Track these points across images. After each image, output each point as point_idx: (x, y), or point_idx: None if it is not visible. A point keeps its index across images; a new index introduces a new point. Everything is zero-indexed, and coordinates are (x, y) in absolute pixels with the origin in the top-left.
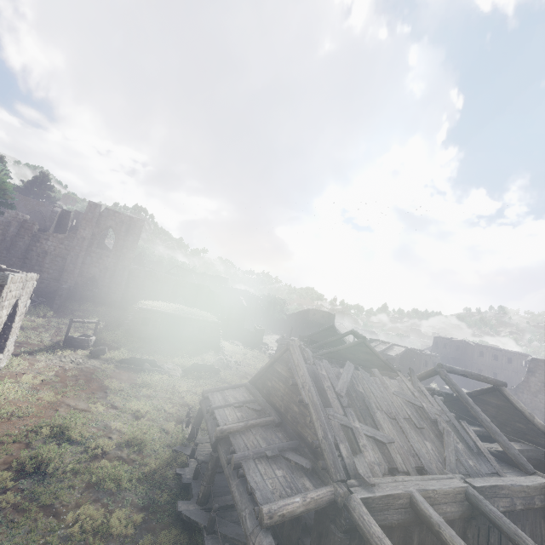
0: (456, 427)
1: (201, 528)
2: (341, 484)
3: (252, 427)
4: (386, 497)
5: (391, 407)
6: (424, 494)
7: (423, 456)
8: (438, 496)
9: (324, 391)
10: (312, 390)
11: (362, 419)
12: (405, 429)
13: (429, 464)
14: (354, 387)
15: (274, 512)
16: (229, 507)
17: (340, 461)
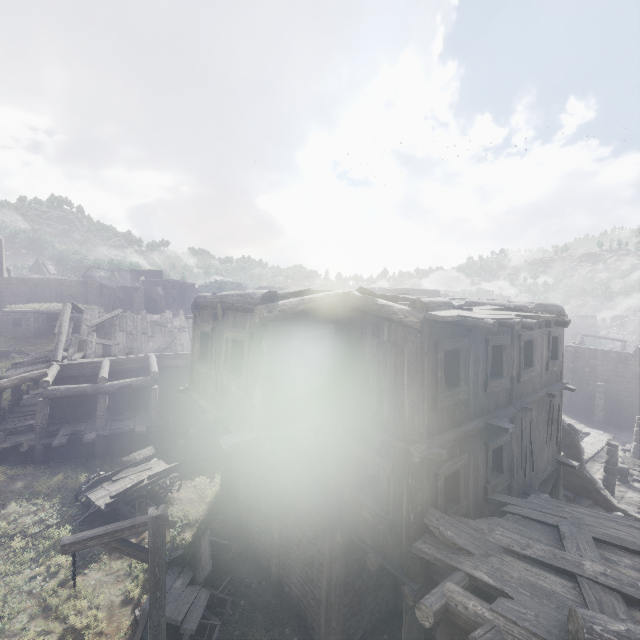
0: (189, 334)
1: (6, 413)
2: (54, 362)
3: (41, 358)
4: (81, 364)
5: (137, 329)
6: (114, 361)
7: (139, 349)
8: (126, 361)
9: (79, 327)
10: (64, 326)
11: (103, 337)
12: (137, 338)
13: (141, 351)
14: (112, 322)
15: (3, 377)
16: (35, 405)
17: (66, 355)
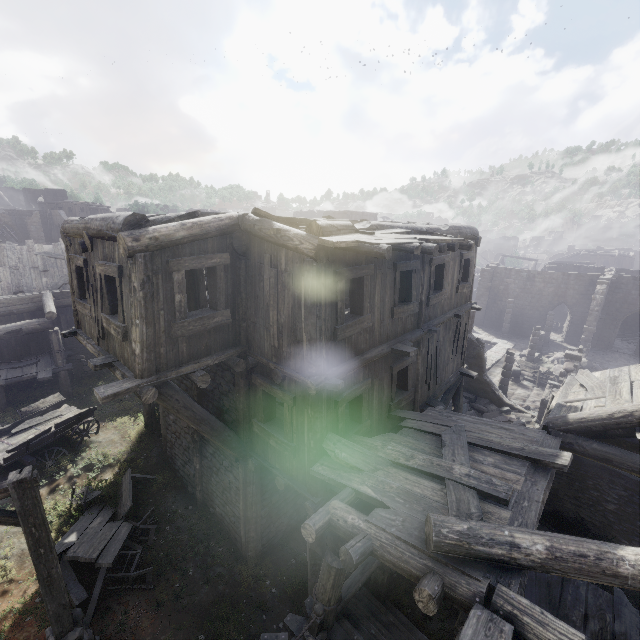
0: None
1: None
2: None
3: None
4: None
5: (23, 263)
6: None
7: (30, 286)
8: (13, 301)
9: None
10: None
11: None
12: (25, 274)
13: (32, 289)
14: None
15: None
16: None
17: None
